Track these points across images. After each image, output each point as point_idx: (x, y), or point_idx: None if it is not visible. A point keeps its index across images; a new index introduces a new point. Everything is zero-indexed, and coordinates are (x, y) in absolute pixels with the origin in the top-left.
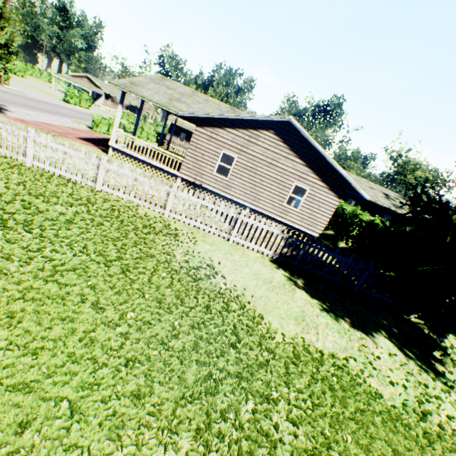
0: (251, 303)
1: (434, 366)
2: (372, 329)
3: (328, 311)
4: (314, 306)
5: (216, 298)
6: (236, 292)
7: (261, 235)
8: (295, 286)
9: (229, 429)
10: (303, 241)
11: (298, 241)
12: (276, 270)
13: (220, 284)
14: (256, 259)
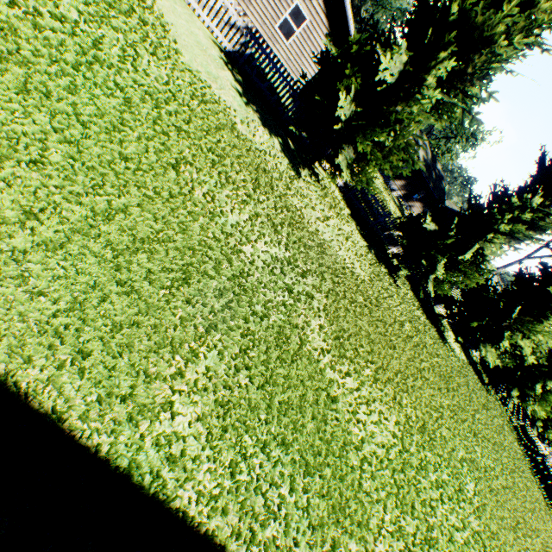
0: (173, 35)
1: (299, 170)
2: (273, 132)
3: (244, 99)
4: (233, 88)
5: (139, 1)
6: (162, 19)
7: (216, 7)
8: (227, 71)
9: (115, 33)
10: (255, 38)
11: (250, 35)
12: (218, 52)
13: (148, 2)
14: (202, 31)
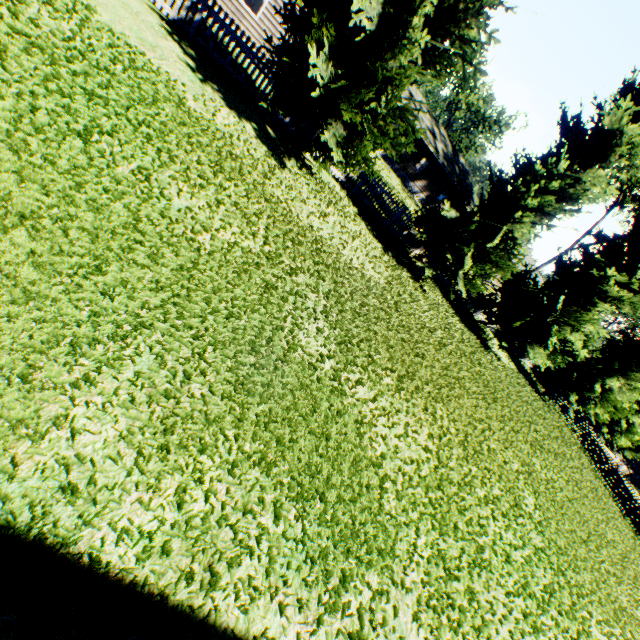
0: None
1: (283, 160)
2: (243, 116)
3: (200, 76)
4: (182, 61)
5: None
6: None
7: None
8: (172, 42)
9: None
10: None
11: None
12: (158, 20)
13: None
14: None
